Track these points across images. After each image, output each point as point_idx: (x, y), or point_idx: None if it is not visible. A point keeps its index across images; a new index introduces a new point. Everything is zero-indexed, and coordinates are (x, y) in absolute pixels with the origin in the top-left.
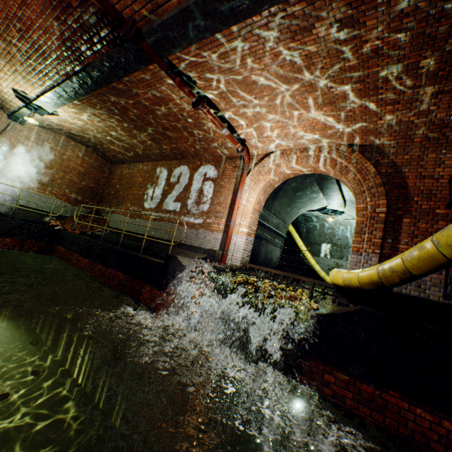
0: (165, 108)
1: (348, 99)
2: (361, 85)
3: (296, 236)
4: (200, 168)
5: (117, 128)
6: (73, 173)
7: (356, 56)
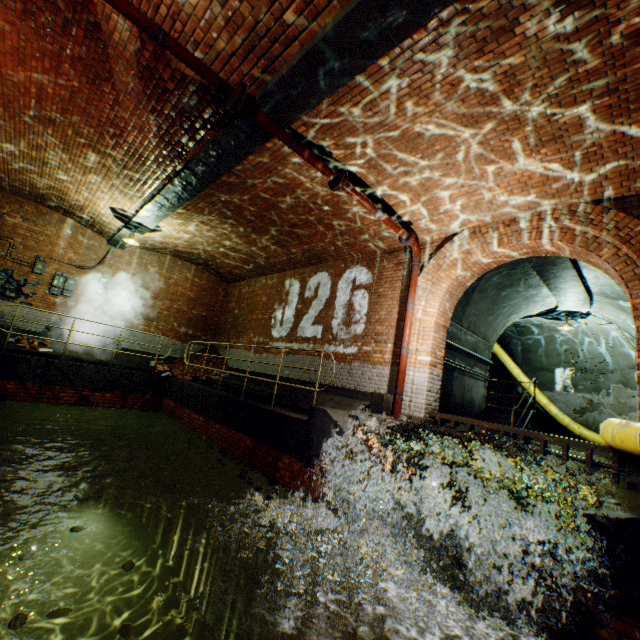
0: (291, 197)
1: (587, 127)
2: (612, 98)
3: (507, 359)
4: (345, 272)
5: (231, 235)
6: (182, 300)
7: (598, 52)
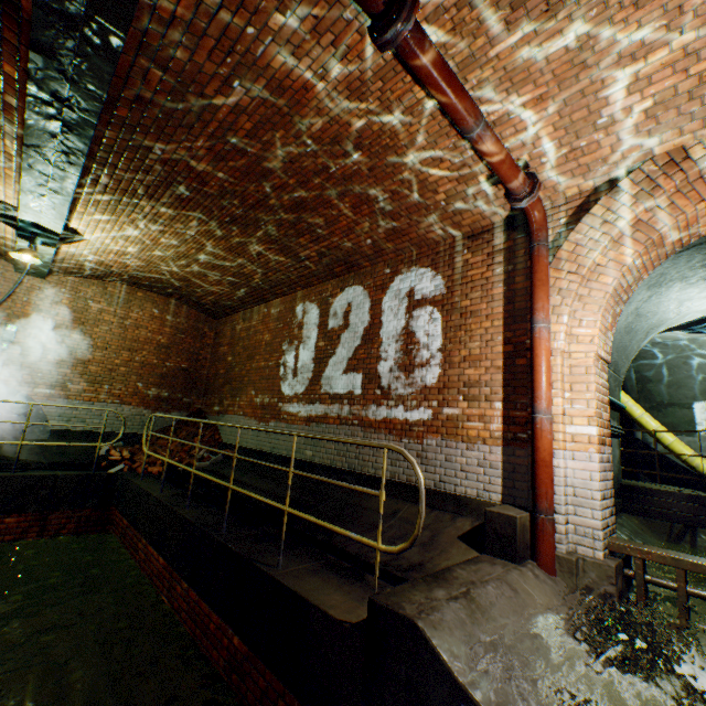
0: (287, 132)
1: None
2: None
3: (621, 394)
4: (393, 282)
5: (200, 236)
6: (148, 349)
7: None
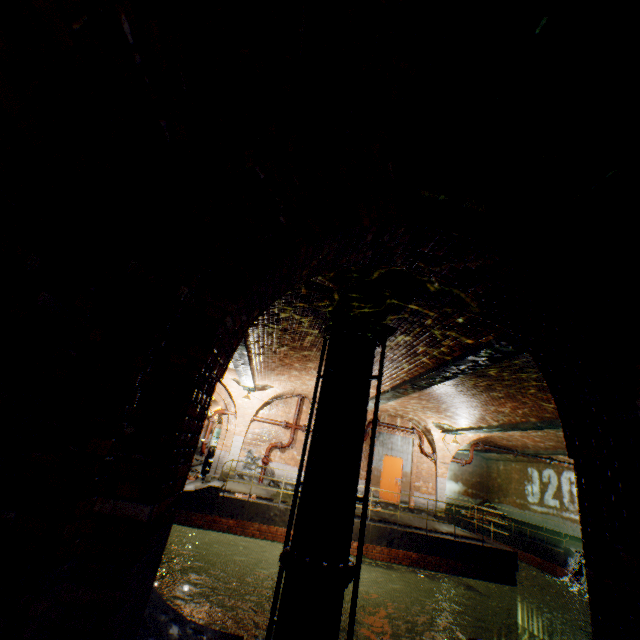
0: None
1: None
2: None
3: None
4: (562, 472)
5: None
6: (465, 473)
7: None
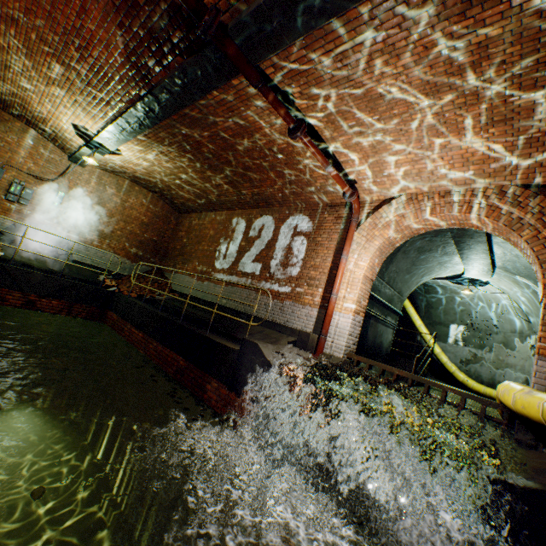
0: (249, 140)
1: (538, 113)
2: None
3: (413, 311)
4: (288, 219)
5: (188, 168)
6: (135, 223)
7: None
